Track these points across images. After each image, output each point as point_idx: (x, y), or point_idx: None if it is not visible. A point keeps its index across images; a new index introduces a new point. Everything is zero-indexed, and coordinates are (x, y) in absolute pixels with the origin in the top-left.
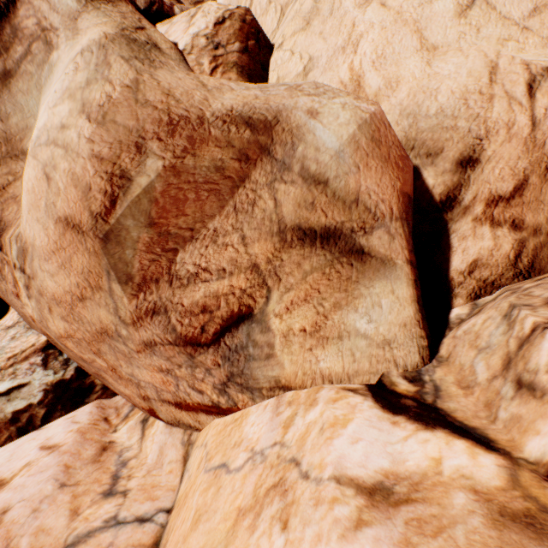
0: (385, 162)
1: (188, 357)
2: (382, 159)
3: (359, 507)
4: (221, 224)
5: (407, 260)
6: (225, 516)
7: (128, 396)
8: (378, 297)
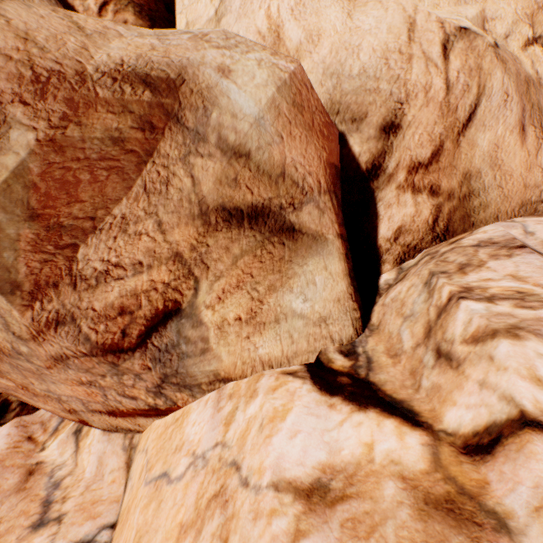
0: (310, 130)
1: (111, 366)
2: (306, 127)
3: (297, 515)
4: (130, 209)
5: (337, 234)
6: (167, 535)
7: (51, 411)
8: (312, 275)
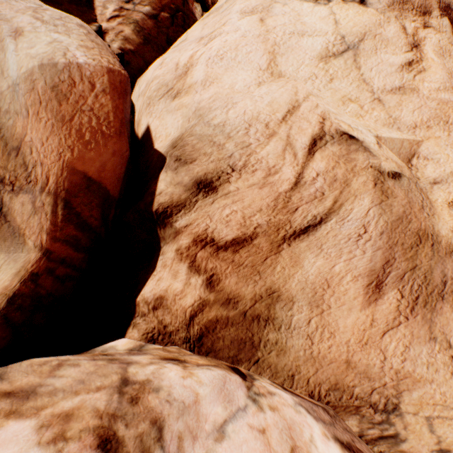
0: (61, 121)
1: None
2: (58, 116)
3: None
4: None
5: (42, 246)
6: None
7: None
8: None
